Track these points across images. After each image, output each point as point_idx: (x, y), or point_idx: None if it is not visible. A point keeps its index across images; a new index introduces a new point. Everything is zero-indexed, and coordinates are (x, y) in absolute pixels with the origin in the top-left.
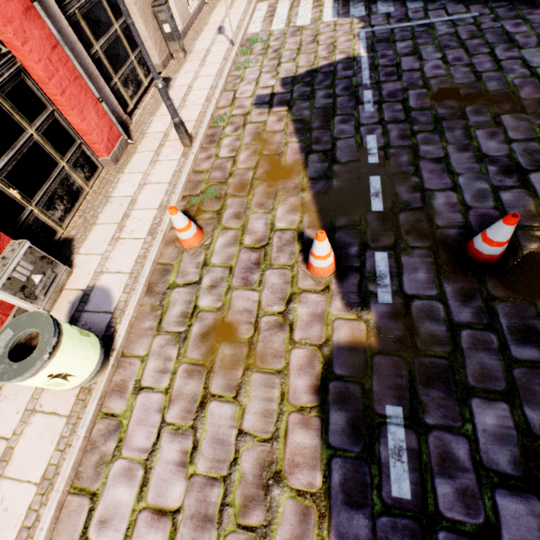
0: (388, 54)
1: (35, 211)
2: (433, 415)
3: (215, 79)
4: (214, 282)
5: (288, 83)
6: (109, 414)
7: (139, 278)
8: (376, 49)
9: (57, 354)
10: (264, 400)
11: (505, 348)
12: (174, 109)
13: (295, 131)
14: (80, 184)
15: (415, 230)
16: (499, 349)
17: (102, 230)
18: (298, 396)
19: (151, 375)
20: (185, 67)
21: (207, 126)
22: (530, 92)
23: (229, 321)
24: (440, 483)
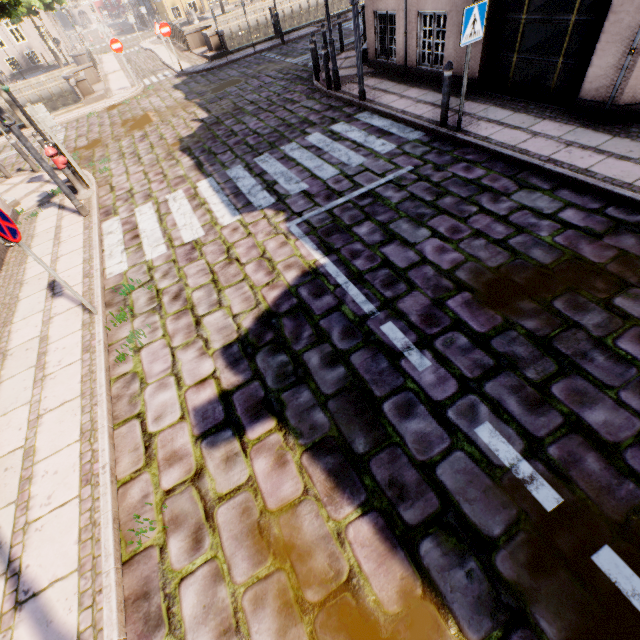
0: (358, 249)
1: None
2: None
3: (84, 407)
4: None
5: (239, 358)
6: None
7: None
8: (334, 246)
9: None
10: None
11: None
12: None
13: (333, 480)
14: None
15: None
16: None
17: None
18: None
19: None
20: (0, 396)
21: (115, 574)
22: (594, 250)
23: None
24: None
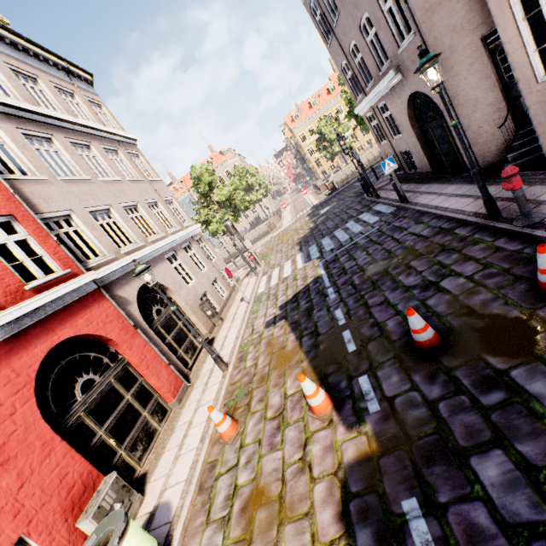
0: (336, 266)
1: (123, 454)
2: (443, 491)
3: (240, 325)
4: (248, 457)
5: (283, 307)
6: None
7: (192, 480)
8: (329, 267)
9: (124, 542)
10: None
11: (476, 401)
12: (211, 350)
13: (291, 329)
14: (155, 426)
15: (381, 350)
16: (472, 405)
17: (168, 455)
18: (326, 530)
19: None
20: (223, 327)
21: (237, 352)
22: (421, 244)
23: (261, 486)
24: None
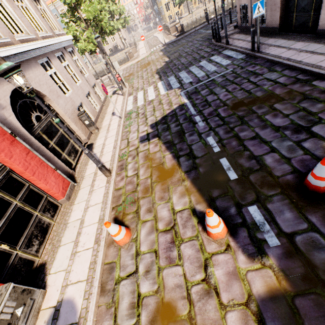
0: (199, 97)
1: (18, 253)
2: None
3: (116, 136)
4: (147, 267)
5: (154, 126)
6: None
7: (93, 282)
8: (192, 97)
9: None
10: None
11: None
12: (97, 160)
13: (166, 148)
14: (48, 221)
15: (265, 184)
16: None
17: (64, 250)
18: None
19: None
20: (99, 135)
21: (117, 161)
22: (280, 90)
23: (167, 301)
24: None
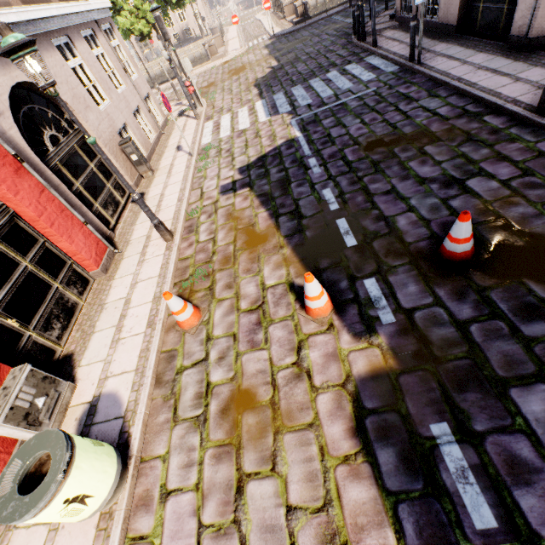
0: (318, 130)
1: (32, 335)
2: (480, 420)
3: (182, 183)
4: (221, 353)
5: (244, 171)
6: (137, 538)
7: (146, 372)
8: (308, 129)
9: (72, 472)
10: (304, 462)
11: (516, 330)
12: (152, 213)
13: (261, 203)
14: (74, 300)
15: (391, 252)
16: (512, 333)
17: (101, 337)
18: (337, 445)
19: (176, 473)
20: (154, 181)
21: (183, 220)
22: (438, 126)
23: (245, 388)
24: (520, 496)
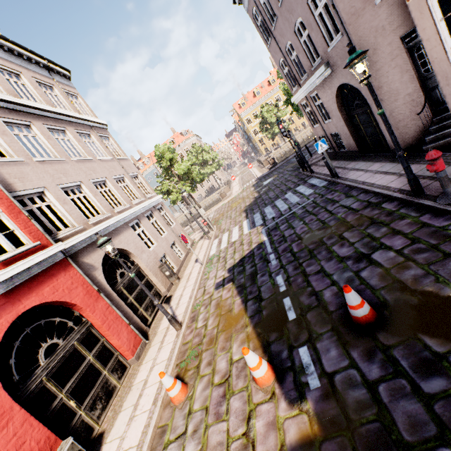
0: (277, 233)
1: (82, 414)
2: None
3: (194, 285)
4: (196, 426)
5: (231, 270)
6: None
7: (143, 446)
8: (271, 234)
9: None
10: None
11: (417, 387)
12: (166, 311)
13: (238, 292)
14: (114, 383)
15: (319, 321)
16: (413, 391)
17: (124, 415)
18: None
19: None
20: (179, 286)
21: (190, 312)
22: (351, 217)
23: None
24: None
